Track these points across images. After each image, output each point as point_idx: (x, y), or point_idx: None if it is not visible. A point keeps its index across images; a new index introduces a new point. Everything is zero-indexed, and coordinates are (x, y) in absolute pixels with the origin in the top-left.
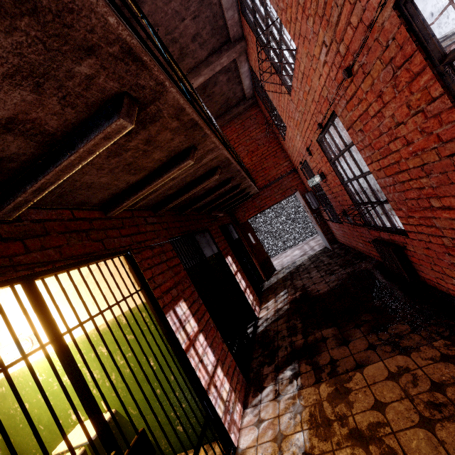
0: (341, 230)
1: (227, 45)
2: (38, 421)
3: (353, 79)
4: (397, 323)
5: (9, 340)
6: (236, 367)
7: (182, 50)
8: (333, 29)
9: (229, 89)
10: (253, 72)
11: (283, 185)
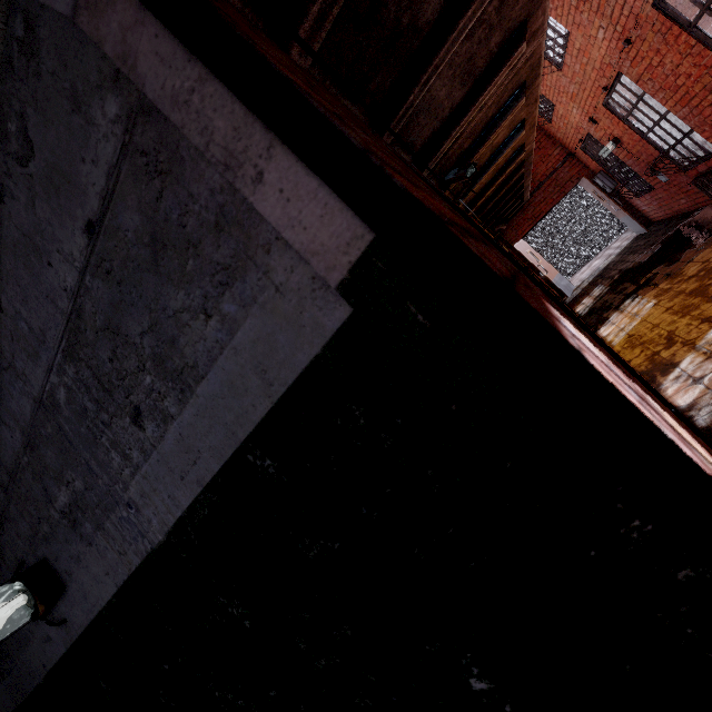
0: (654, 201)
1: None
2: None
3: (633, 45)
4: None
5: None
6: None
7: None
8: (607, 18)
9: None
10: None
11: (559, 179)
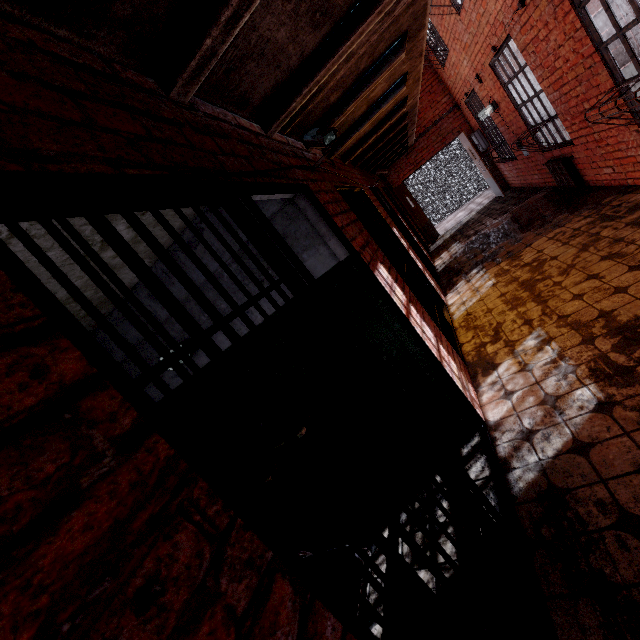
0: (515, 169)
1: None
2: None
3: (526, 9)
4: (560, 216)
5: None
6: (433, 278)
7: None
8: None
9: None
10: None
11: (442, 129)
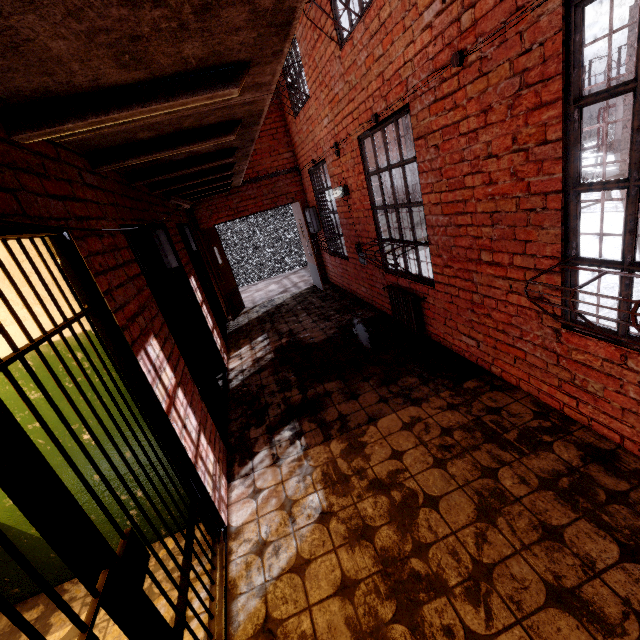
0: (342, 268)
1: None
2: None
3: (461, 72)
4: (407, 376)
5: None
6: (216, 433)
7: None
8: None
9: None
10: None
11: (277, 186)
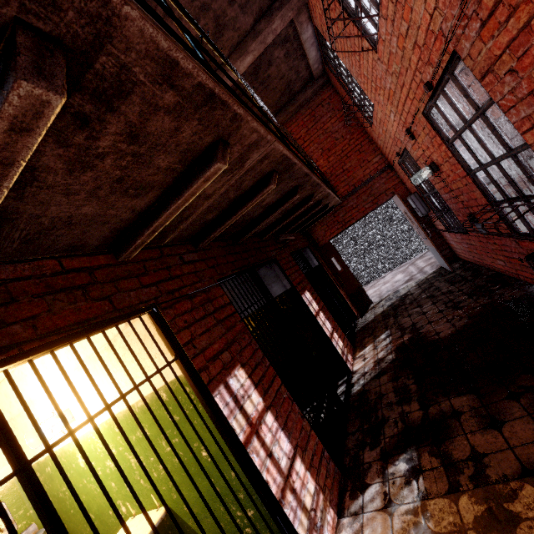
0: (465, 243)
1: (279, 1)
2: (87, 509)
3: None
4: None
5: (46, 415)
6: (324, 452)
7: (218, 20)
8: None
9: (290, 68)
10: (320, 37)
11: (374, 189)
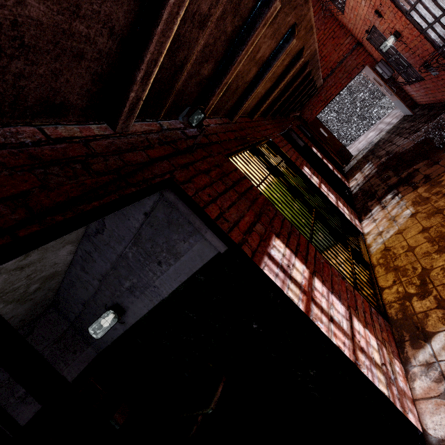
0: (422, 89)
1: None
2: None
3: None
4: None
5: None
6: (347, 205)
7: None
8: None
9: None
10: None
11: (347, 66)
